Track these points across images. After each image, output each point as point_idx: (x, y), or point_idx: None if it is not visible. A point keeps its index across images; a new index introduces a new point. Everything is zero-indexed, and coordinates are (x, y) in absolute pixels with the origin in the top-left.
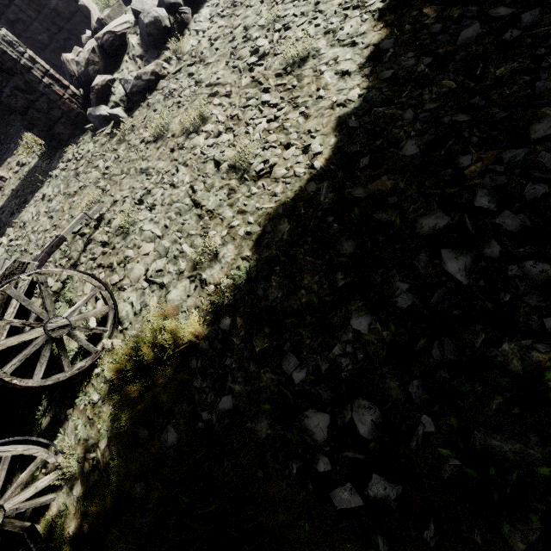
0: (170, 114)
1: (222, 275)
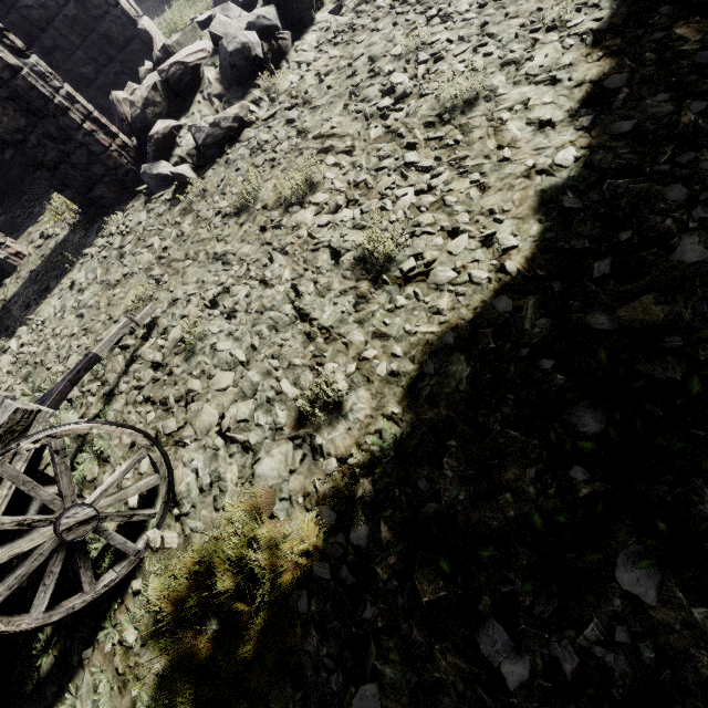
0: (260, 176)
1: (350, 441)
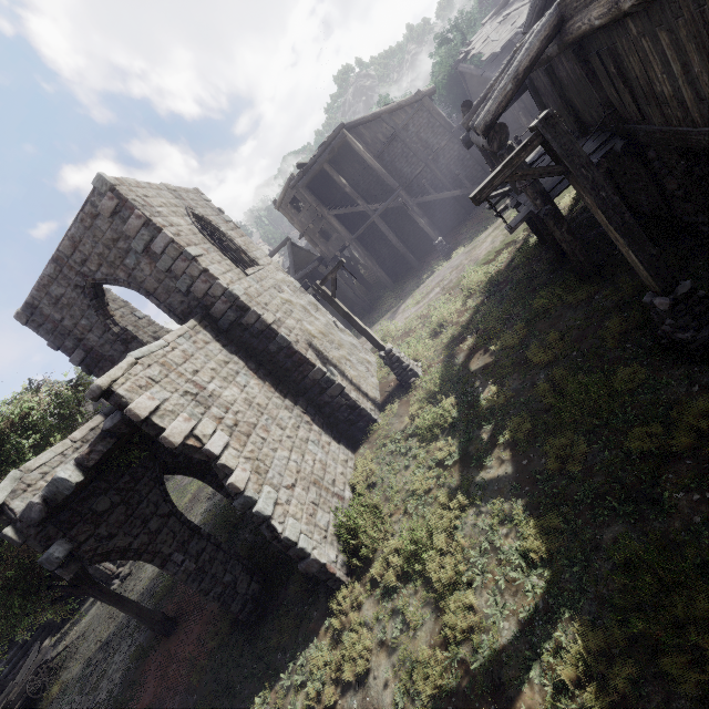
0: None
1: (74, 674)
